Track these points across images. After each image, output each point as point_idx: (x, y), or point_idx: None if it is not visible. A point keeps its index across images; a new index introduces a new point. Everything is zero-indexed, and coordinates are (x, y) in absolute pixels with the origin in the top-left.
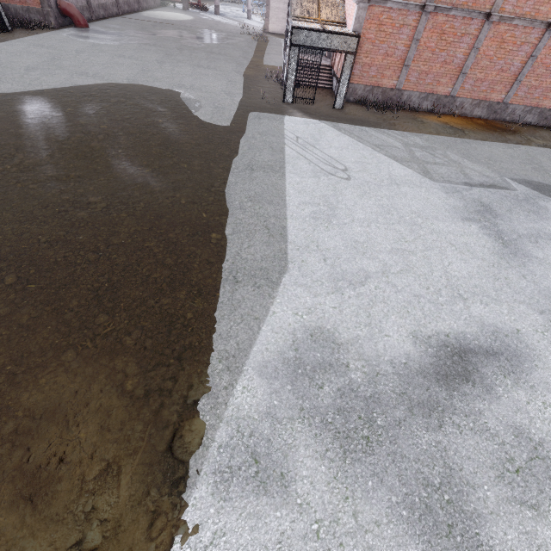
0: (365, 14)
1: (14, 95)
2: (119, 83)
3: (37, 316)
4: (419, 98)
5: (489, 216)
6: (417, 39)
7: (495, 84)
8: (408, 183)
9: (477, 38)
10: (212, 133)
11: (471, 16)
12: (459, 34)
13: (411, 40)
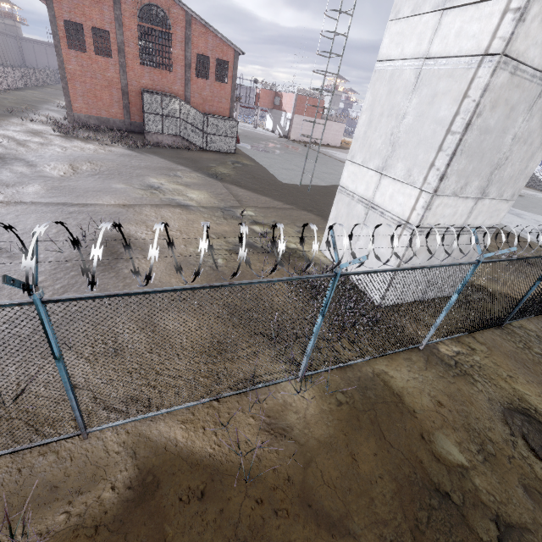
0: None
1: None
2: None
3: None
4: None
5: None
6: None
7: None
8: None
9: None
10: None
11: None
12: None
13: None
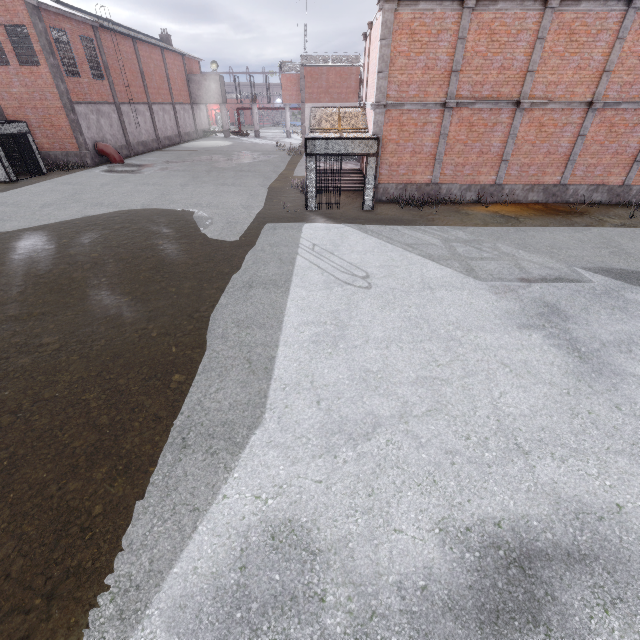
0: (383, 118)
1: (15, 232)
2: (131, 210)
3: None
4: (461, 190)
5: (556, 319)
6: (445, 134)
7: (545, 167)
8: (446, 286)
9: (511, 125)
10: (216, 250)
11: (499, 107)
12: (490, 124)
13: (439, 136)
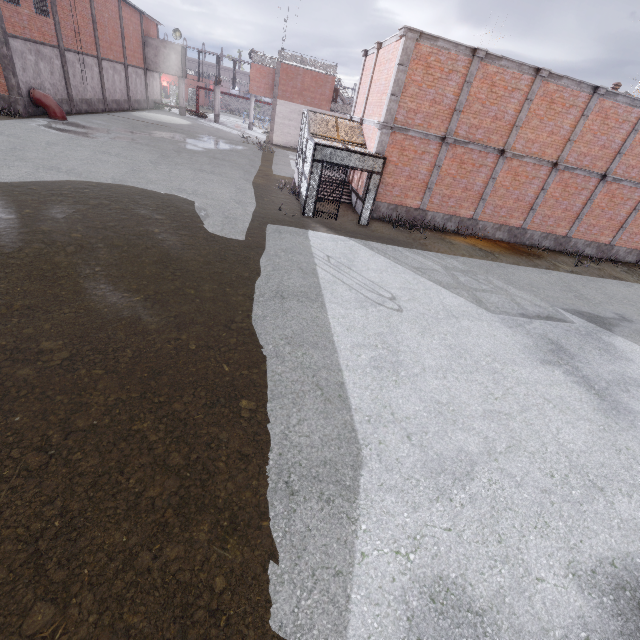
0: (388, 139)
1: None
2: (101, 183)
3: None
4: (443, 219)
5: (565, 357)
6: (439, 165)
7: (513, 211)
8: (466, 315)
9: (494, 170)
10: (224, 249)
11: (487, 151)
12: (477, 165)
13: (433, 166)
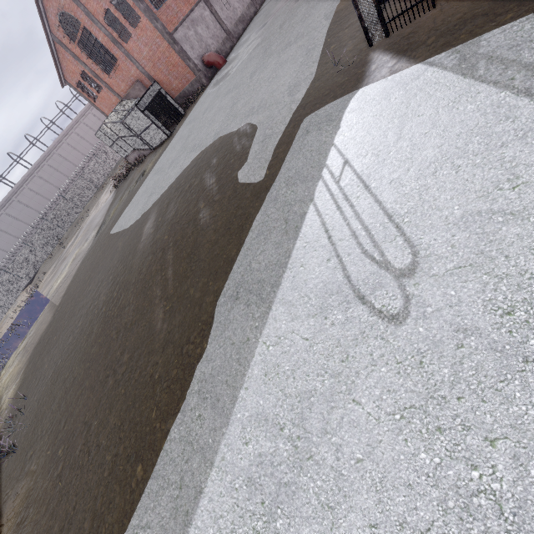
0: None
1: (149, 210)
2: (205, 149)
3: (45, 529)
4: None
5: None
6: None
7: None
8: None
9: None
10: (236, 208)
11: None
12: None
13: None
